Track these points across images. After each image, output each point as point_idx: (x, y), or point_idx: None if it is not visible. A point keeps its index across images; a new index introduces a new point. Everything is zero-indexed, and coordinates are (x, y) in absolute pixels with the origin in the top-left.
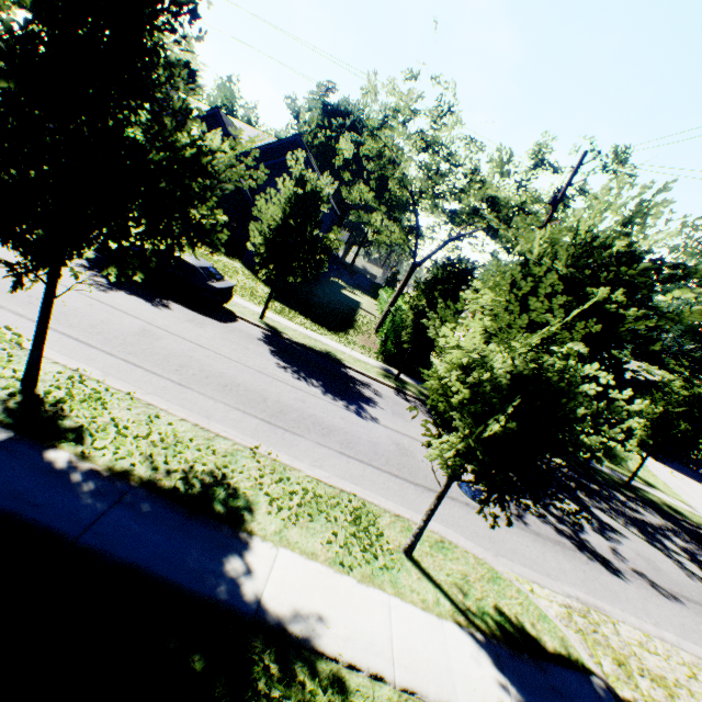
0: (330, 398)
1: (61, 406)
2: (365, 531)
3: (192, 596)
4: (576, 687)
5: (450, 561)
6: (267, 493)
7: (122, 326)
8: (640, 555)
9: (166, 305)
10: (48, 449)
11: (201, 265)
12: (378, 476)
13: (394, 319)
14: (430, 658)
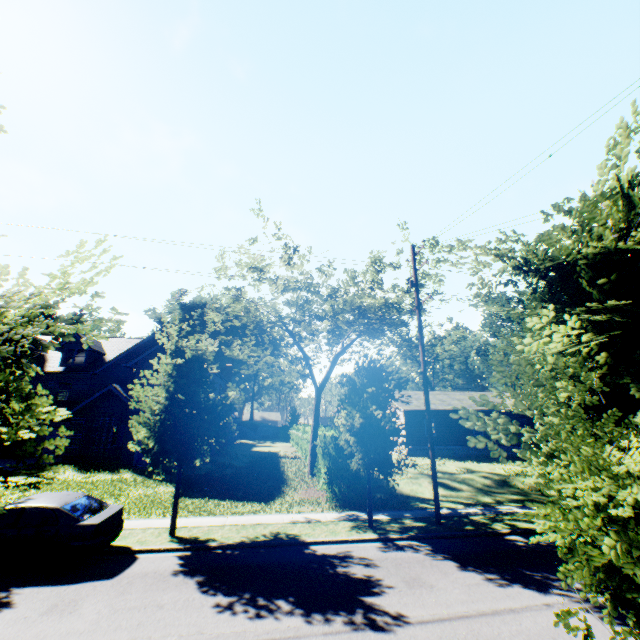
0: (321, 622)
1: None
2: None
3: None
4: None
5: None
6: None
7: None
8: None
9: (2, 602)
10: None
11: (65, 503)
12: None
13: (328, 451)
14: None
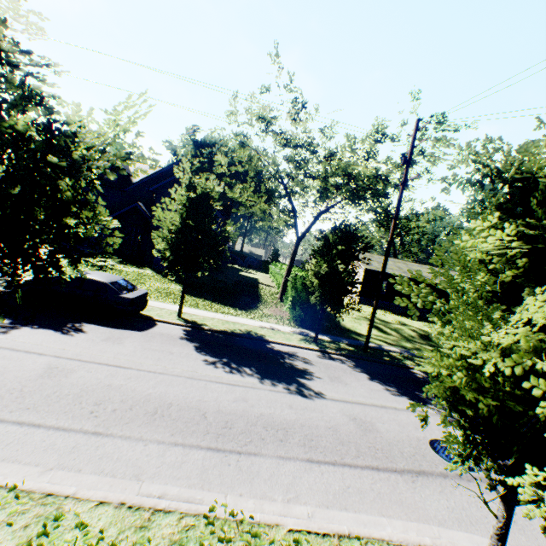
0: (269, 384)
1: None
2: None
3: None
4: None
5: None
6: None
7: (20, 371)
8: None
9: (78, 329)
10: None
11: (110, 281)
12: (361, 479)
13: (296, 287)
14: None
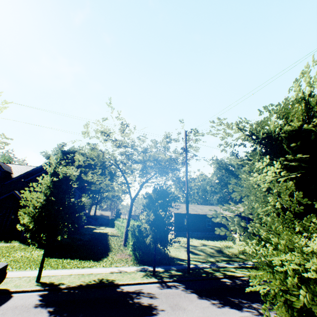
0: None
1: None
2: None
3: None
4: None
5: None
6: None
7: None
8: None
9: None
10: None
11: None
12: None
13: (135, 233)
14: None
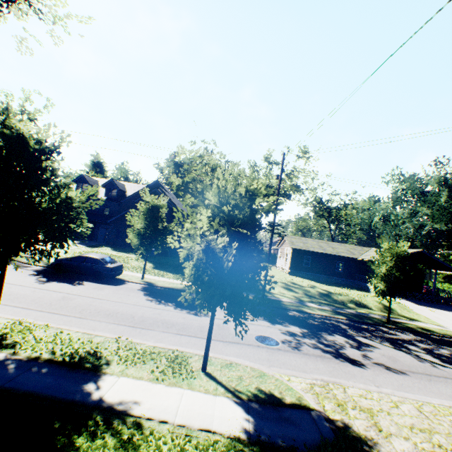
0: (178, 310)
1: (6, 335)
2: (179, 364)
3: (62, 400)
4: (299, 416)
5: (233, 371)
6: (119, 355)
7: (51, 297)
8: (384, 355)
9: (81, 283)
10: None
11: (101, 257)
12: (199, 341)
13: None
14: (201, 412)
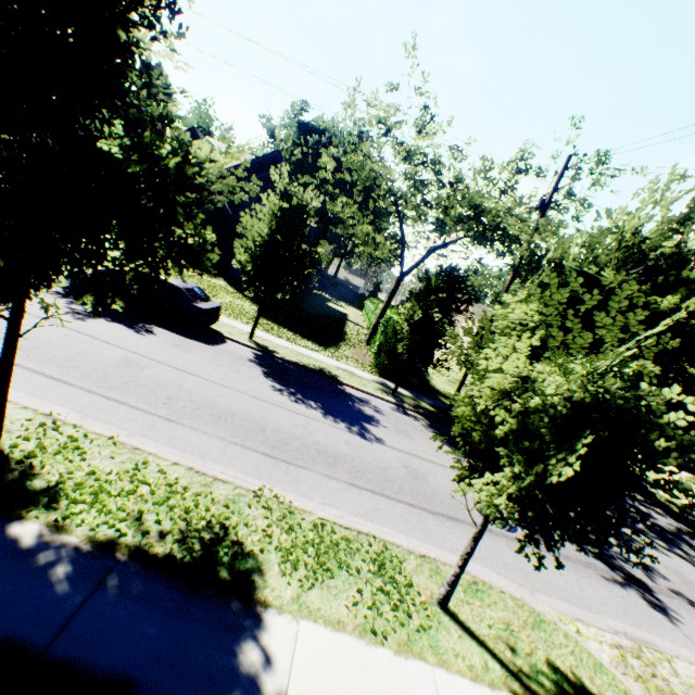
0: (331, 420)
1: (30, 462)
2: (392, 582)
3: None
4: None
5: (488, 607)
6: (277, 547)
7: (102, 357)
8: (668, 568)
9: (149, 330)
10: (13, 521)
11: (185, 286)
12: (394, 508)
13: (386, 331)
14: None
